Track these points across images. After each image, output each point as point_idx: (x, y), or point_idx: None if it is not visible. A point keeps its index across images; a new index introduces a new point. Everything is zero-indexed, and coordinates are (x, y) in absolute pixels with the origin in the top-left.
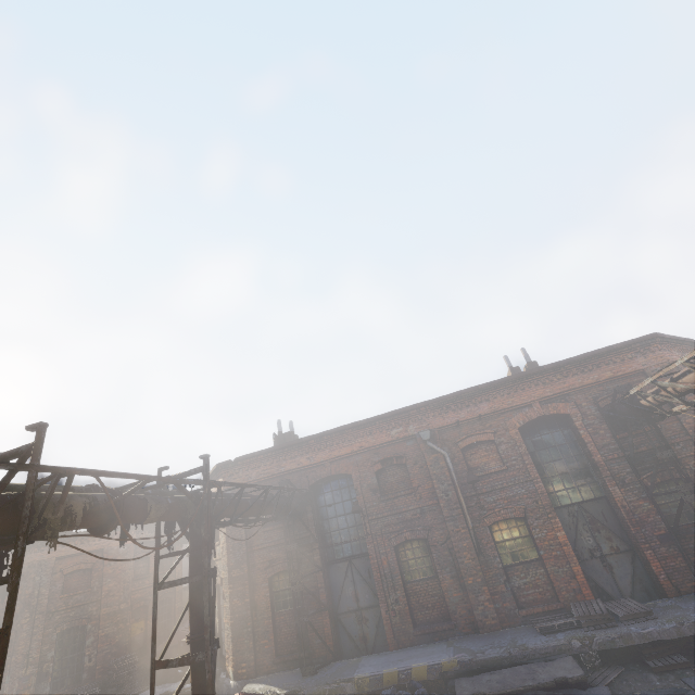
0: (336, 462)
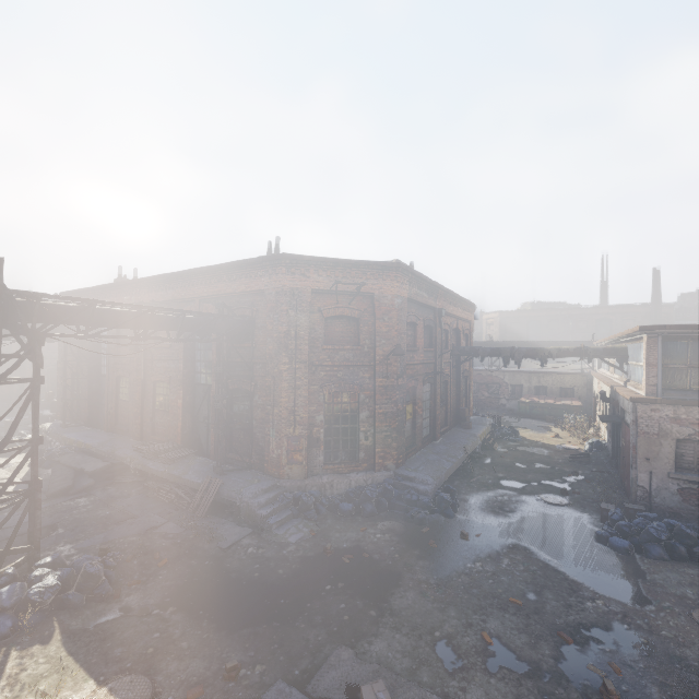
0: None
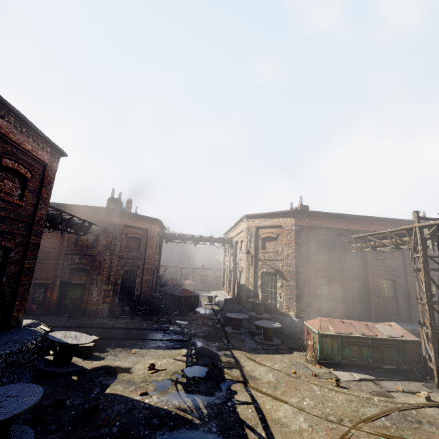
0: (359, 232)
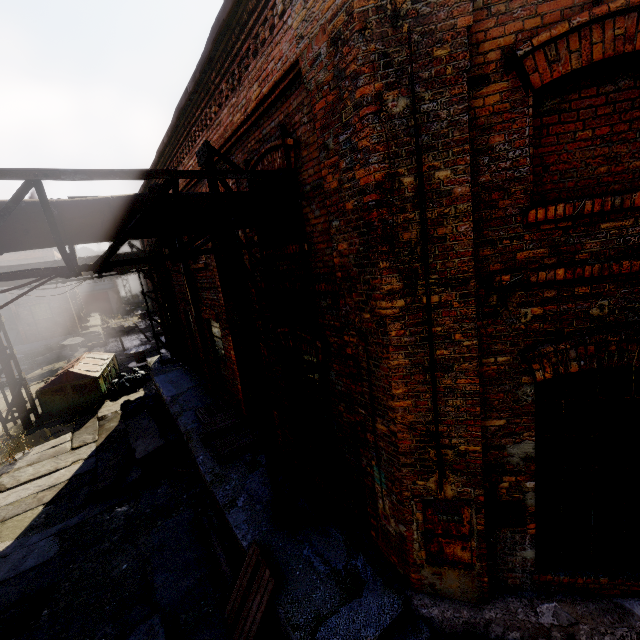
0: None
